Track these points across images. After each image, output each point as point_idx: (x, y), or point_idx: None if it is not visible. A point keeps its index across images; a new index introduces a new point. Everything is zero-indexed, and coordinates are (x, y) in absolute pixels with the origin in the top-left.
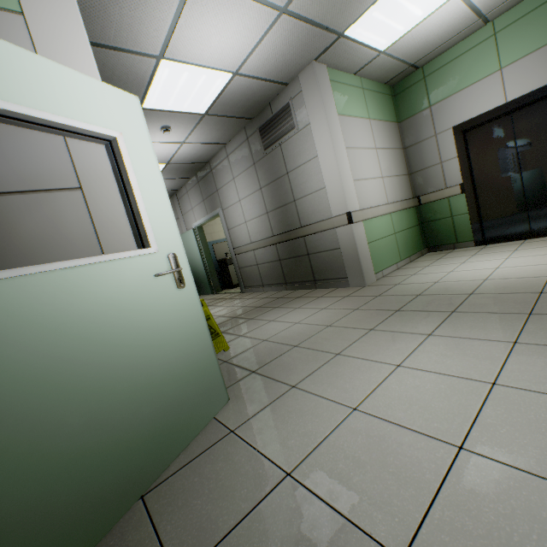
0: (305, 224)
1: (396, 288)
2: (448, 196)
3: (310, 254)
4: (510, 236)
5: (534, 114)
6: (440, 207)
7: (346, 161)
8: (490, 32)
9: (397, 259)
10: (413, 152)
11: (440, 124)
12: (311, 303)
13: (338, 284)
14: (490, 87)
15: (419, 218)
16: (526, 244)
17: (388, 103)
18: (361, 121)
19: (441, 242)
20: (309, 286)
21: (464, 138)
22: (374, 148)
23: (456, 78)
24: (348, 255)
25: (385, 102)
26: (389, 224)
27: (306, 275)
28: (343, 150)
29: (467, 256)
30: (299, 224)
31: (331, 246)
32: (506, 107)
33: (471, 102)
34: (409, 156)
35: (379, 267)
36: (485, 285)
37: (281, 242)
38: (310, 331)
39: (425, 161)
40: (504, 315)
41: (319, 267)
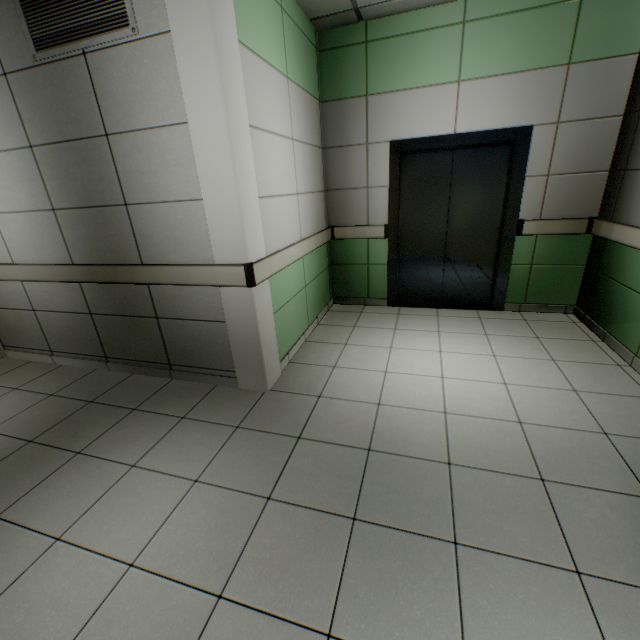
0: (152, 260)
1: (322, 412)
2: (369, 236)
3: (162, 318)
4: (422, 300)
5: (475, 162)
6: (357, 248)
7: (250, 157)
8: (459, 16)
9: (306, 325)
10: (334, 158)
11: (376, 129)
12: (166, 448)
13: (216, 379)
14: (443, 102)
15: (329, 257)
16: (443, 319)
17: (312, 60)
18: (277, 77)
19: (351, 293)
20: (159, 372)
21: (400, 163)
22: (291, 137)
23: (408, 66)
24: (240, 339)
25: (308, 56)
26: (300, 273)
27: (152, 352)
28: (245, 130)
29: (390, 332)
30: (138, 256)
31: (207, 314)
32: (454, 139)
33: (418, 114)
34: (329, 163)
35: (285, 349)
36: (455, 435)
37: (94, 282)
38: (172, 634)
39: (348, 178)
40: (547, 577)
41: (180, 345)
